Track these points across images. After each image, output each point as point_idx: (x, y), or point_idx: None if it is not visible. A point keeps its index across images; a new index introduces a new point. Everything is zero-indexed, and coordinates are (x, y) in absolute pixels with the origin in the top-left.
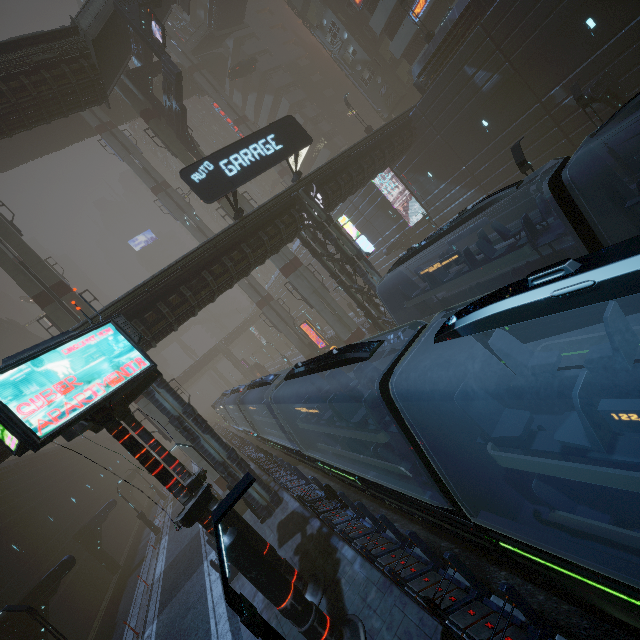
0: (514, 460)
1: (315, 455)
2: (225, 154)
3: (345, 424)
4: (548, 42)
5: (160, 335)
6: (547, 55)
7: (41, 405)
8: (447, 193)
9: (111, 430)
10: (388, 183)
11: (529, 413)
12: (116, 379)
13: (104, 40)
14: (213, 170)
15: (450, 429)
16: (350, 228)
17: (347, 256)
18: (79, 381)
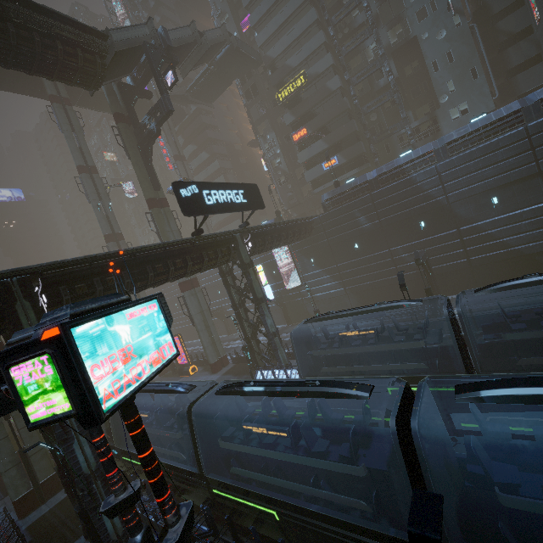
0: (525, 502)
1: (223, 480)
2: (209, 187)
3: (292, 451)
4: (401, 222)
5: None
6: (399, 228)
7: (108, 371)
8: (319, 276)
9: (130, 416)
10: (281, 253)
11: (516, 467)
12: (156, 359)
13: (121, 55)
14: (197, 193)
15: (437, 471)
16: (262, 276)
17: (256, 296)
18: (134, 352)
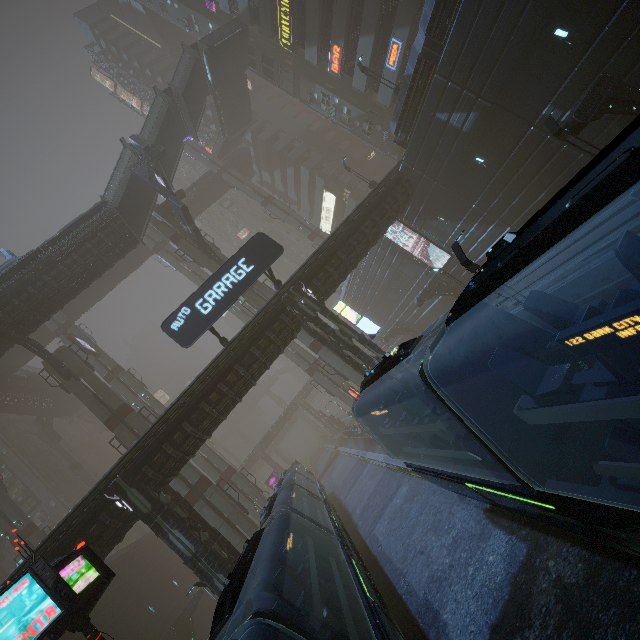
0: None
1: None
2: (200, 294)
3: None
4: (518, 66)
5: (174, 469)
6: (522, 78)
7: None
8: (465, 233)
9: None
10: (402, 233)
11: None
12: None
13: (128, 199)
14: (190, 313)
15: None
16: (348, 313)
17: (348, 345)
18: None
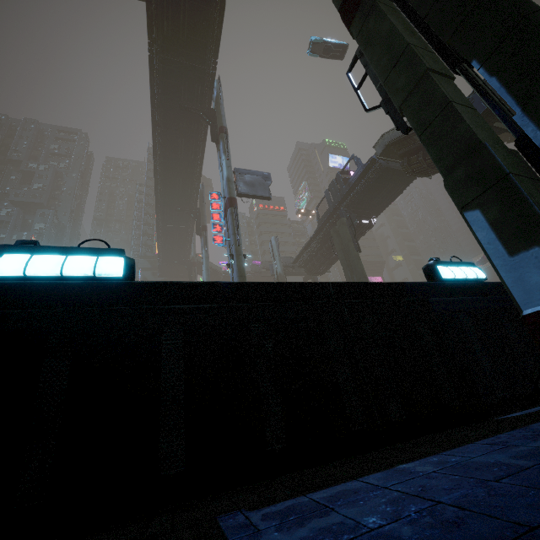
0: None
1: None
2: None
3: None
4: None
5: None
6: None
7: None
8: None
9: None
10: None
11: None
12: None
13: None
14: None
15: None
16: None
17: None
18: None
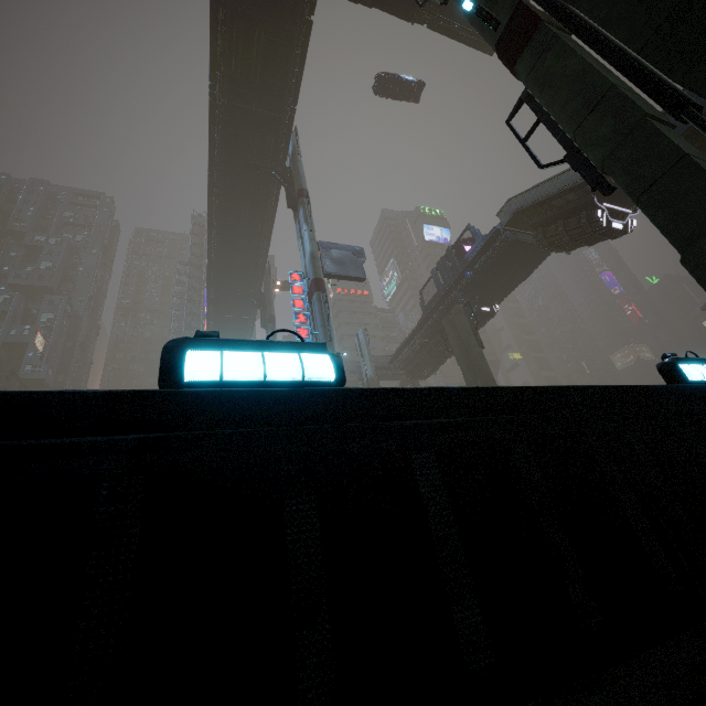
0: None
1: None
2: None
3: None
4: None
5: None
6: None
7: None
8: None
9: None
10: None
11: None
12: None
13: None
14: None
15: None
16: None
17: None
18: None
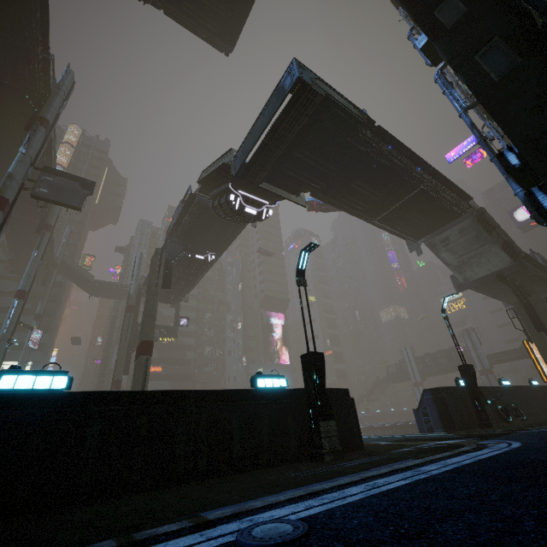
0: None
1: None
2: None
3: None
4: None
5: None
6: None
7: None
8: None
9: None
10: None
11: None
12: None
13: None
14: None
15: None
16: None
17: None
18: None
